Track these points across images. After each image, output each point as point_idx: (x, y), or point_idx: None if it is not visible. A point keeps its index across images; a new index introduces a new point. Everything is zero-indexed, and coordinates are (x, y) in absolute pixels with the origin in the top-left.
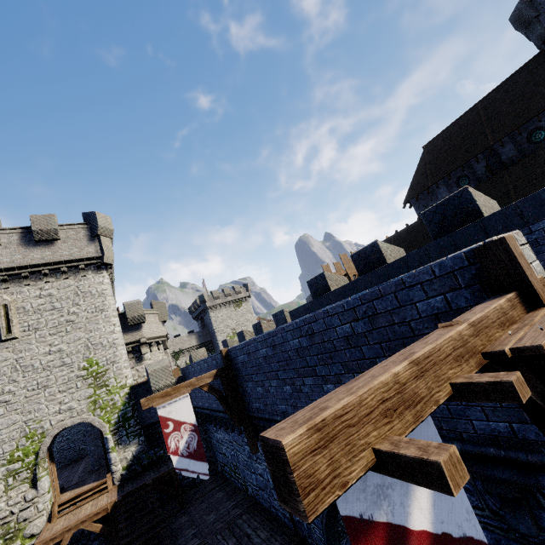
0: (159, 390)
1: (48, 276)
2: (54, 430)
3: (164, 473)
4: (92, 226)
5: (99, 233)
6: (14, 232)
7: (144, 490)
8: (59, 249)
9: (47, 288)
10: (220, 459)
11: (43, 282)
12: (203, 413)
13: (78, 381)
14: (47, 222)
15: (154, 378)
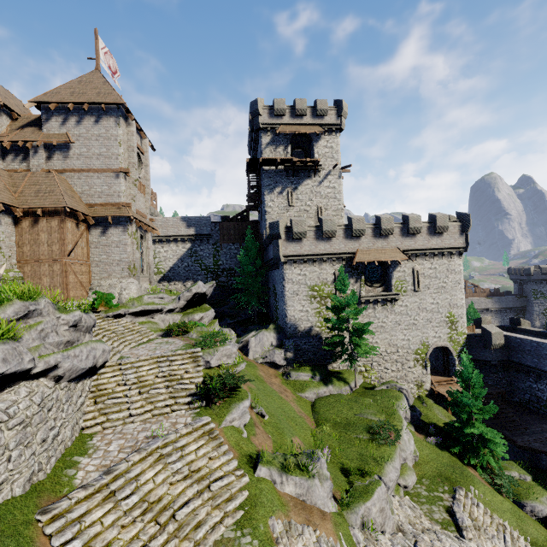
0: (495, 345)
1: (435, 256)
2: (433, 346)
3: (500, 391)
4: (464, 224)
5: (468, 231)
6: (425, 225)
7: (492, 396)
8: (444, 239)
9: (434, 263)
10: (525, 396)
11: (432, 259)
12: (526, 369)
13: (444, 323)
14: (444, 221)
15: (494, 337)
